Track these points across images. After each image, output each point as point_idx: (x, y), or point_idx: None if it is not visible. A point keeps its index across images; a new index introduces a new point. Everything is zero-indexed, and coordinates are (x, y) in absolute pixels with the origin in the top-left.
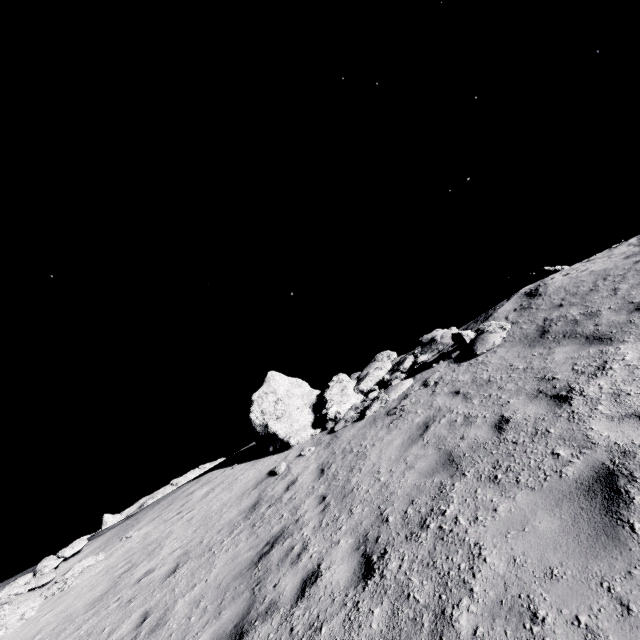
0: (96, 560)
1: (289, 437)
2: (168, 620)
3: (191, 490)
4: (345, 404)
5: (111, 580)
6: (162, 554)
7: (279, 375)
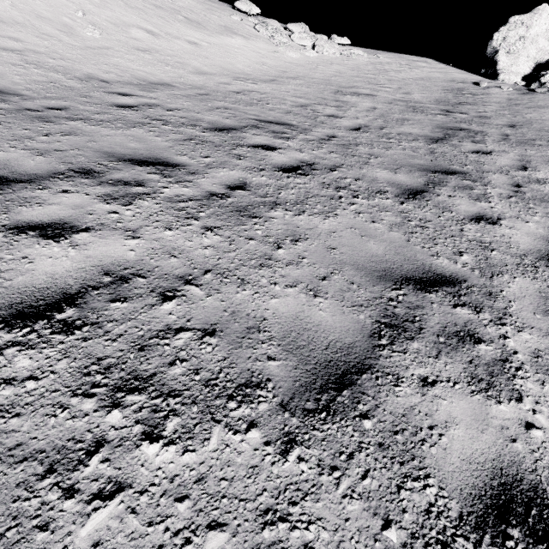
0: (363, 55)
1: (502, 72)
2: (412, 95)
3: (415, 59)
4: None
5: (375, 68)
6: (402, 75)
7: (548, 14)
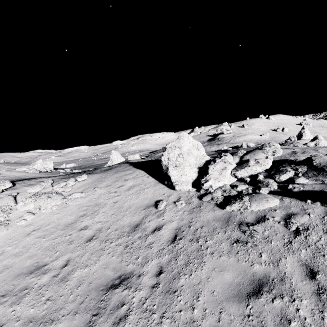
0: (80, 196)
1: (176, 184)
2: (68, 280)
3: (127, 178)
4: (219, 182)
5: (76, 216)
6: (95, 219)
7: (187, 137)
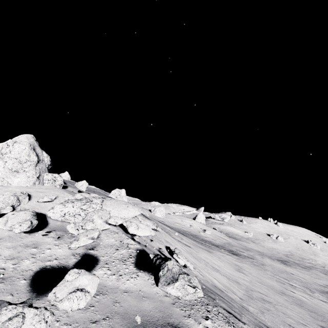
0: None
1: None
2: None
3: None
4: None
5: None
6: None
7: (66, 173)
